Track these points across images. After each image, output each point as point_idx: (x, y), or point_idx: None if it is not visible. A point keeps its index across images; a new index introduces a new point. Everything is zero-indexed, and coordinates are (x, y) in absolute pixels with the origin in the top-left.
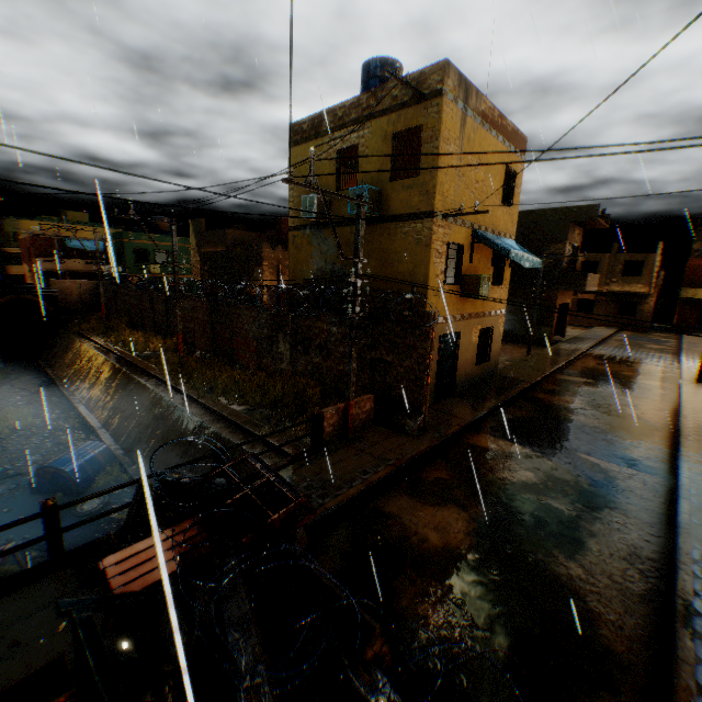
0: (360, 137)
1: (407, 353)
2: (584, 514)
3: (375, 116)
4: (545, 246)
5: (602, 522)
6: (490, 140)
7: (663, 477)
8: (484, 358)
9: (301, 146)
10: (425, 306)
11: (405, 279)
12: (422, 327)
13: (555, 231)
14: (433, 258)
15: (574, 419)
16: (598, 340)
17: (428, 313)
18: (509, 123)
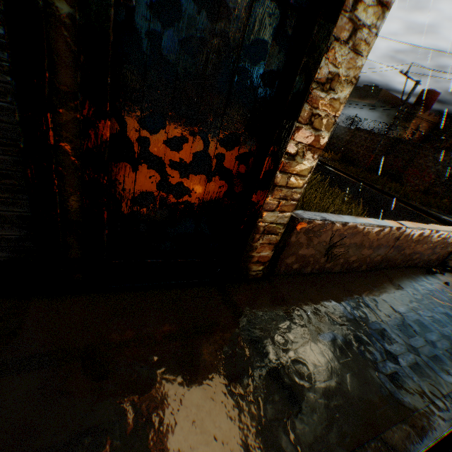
0: None
1: None
2: None
3: None
4: None
5: None
6: None
7: None
8: None
9: None
10: None
11: None
12: None
13: None
14: None
15: None
16: None
17: None
18: None
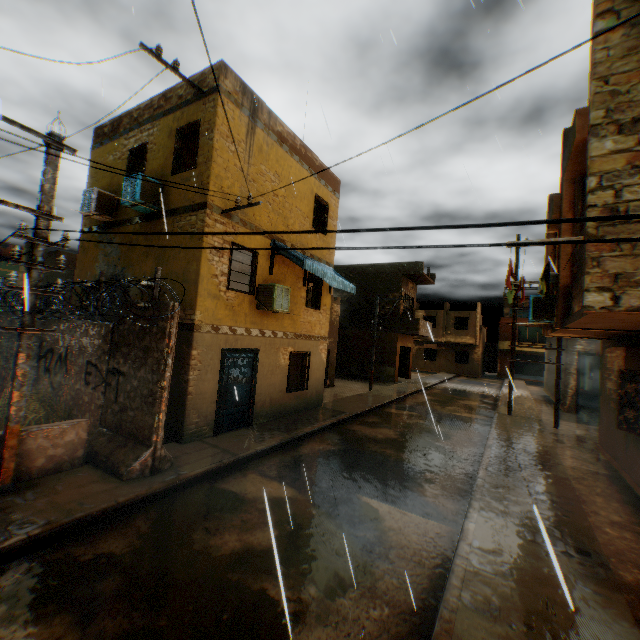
0: (150, 135)
1: (143, 359)
2: (310, 606)
3: (164, 115)
4: (385, 294)
5: (332, 620)
6: (292, 163)
7: (451, 523)
8: (302, 386)
9: (101, 148)
10: (194, 308)
11: (178, 278)
12: (160, 322)
13: (392, 282)
14: (208, 254)
15: (379, 452)
16: (437, 381)
17: (166, 303)
18: (316, 157)
